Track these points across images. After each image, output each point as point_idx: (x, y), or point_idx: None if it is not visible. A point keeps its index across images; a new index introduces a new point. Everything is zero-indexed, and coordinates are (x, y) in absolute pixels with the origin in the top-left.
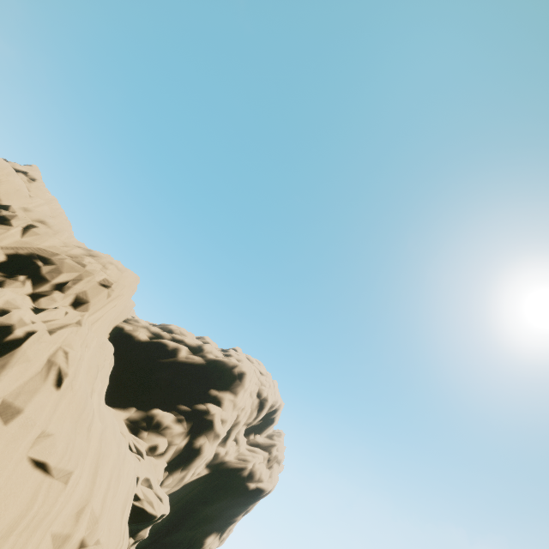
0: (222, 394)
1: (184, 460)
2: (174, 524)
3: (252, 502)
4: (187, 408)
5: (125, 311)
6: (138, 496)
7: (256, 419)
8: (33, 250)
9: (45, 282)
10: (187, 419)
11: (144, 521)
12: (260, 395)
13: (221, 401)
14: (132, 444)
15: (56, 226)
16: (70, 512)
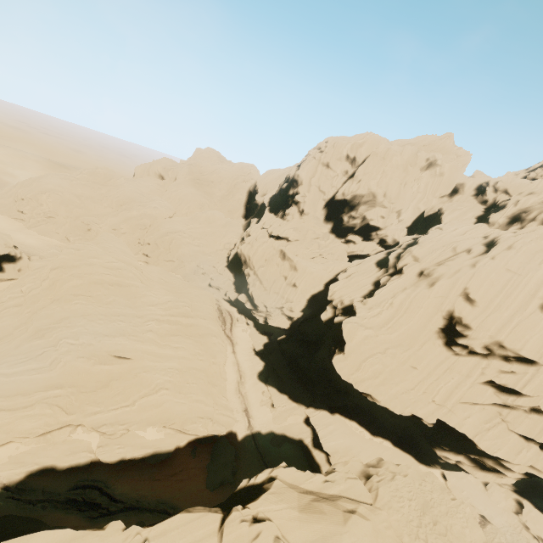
0: None
1: None
2: None
3: None
4: None
5: None
6: None
7: None
8: (521, 211)
9: (526, 221)
10: None
11: None
12: None
13: None
14: None
15: (538, 191)
16: (533, 286)
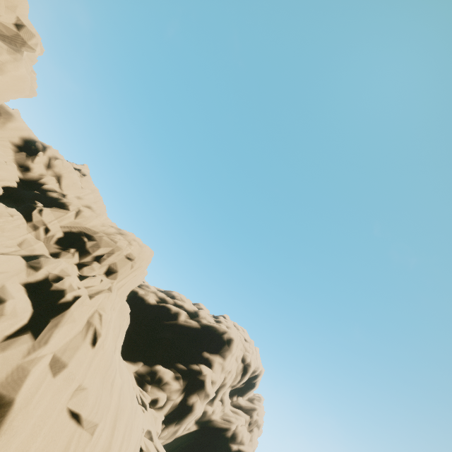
0: (213, 356)
1: (178, 415)
2: None
3: None
4: (183, 367)
5: (140, 278)
6: (141, 447)
7: (239, 382)
8: (81, 229)
9: (88, 254)
10: (183, 377)
11: None
12: (244, 360)
13: (212, 363)
14: (139, 396)
15: (98, 211)
16: None
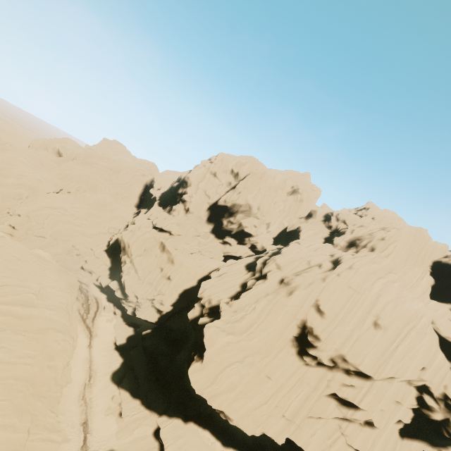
0: None
1: None
2: None
3: None
4: None
5: (437, 251)
6: (450, 337)
7: None
8: (355, 238)
9: (359, 247)
10: None
11: None
12: None
13: None
14: (449, 317)
15: (366, 225)
16: (368, 304)
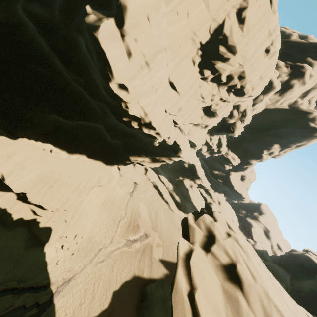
0: (314, 62)
1: (282, 88)
2: (263, 129)
3: (306, 137)
4: (291, 63)
5: None
6: None
7: None
8: None
9: None
10: (290, 68)
11: (270, 86)
12: None
13: (312, 65)
14: None
15: None
16: (273, 27)
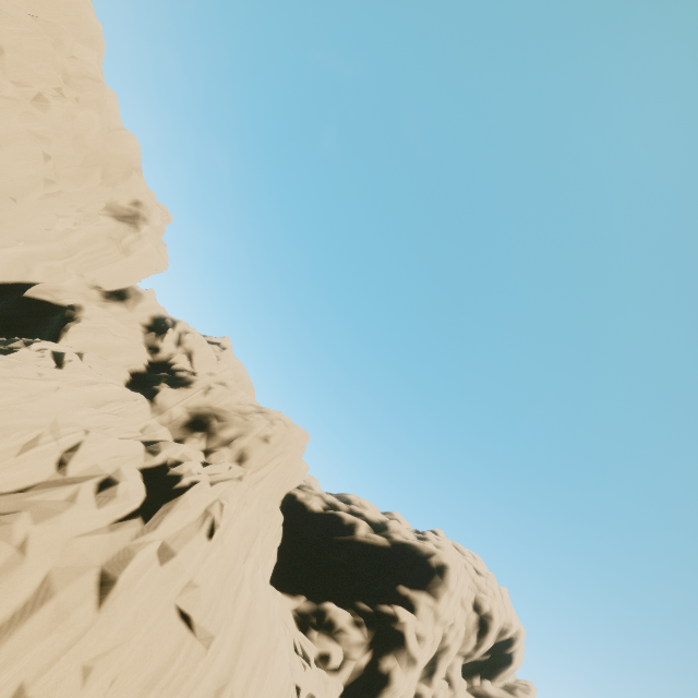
0: (415, 594)
1: (366, 688)
2: None
3: None
4: (367, 608)
5: (298, 475)
6: None
7: (477, 648)
8: (211, 410)
9: (217, 438)
10: (368, 624)
11: None
12: (478, 608)
13: (415, 605)
14: (297, 643)
15: (233, 387)
16: (209, 687)
